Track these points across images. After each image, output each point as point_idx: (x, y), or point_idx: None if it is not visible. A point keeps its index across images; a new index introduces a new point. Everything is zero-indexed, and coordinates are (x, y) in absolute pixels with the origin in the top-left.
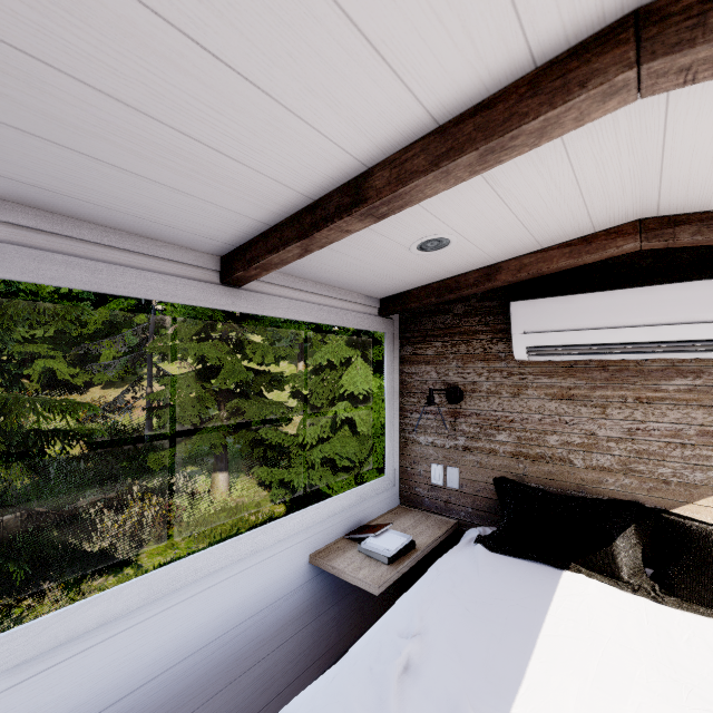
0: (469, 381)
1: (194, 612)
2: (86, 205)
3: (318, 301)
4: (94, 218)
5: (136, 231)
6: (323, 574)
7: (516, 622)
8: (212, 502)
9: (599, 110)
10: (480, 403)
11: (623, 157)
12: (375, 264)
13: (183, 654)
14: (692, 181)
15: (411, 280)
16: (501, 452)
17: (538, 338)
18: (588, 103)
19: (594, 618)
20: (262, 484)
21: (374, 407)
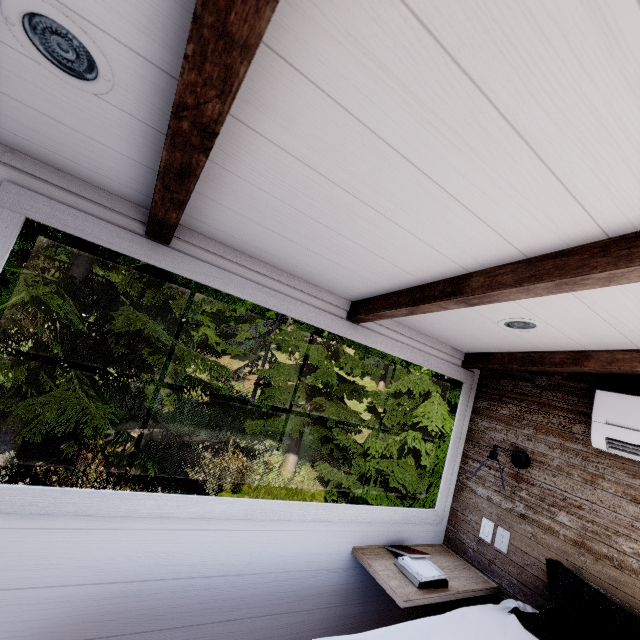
0: (539, 451)
1: (267, 542)
2: (290, 265)
3: (411, 344)
4: (290, 271)
5: (309, 280)
6: (359, 569)
7: None
8: (278, 477)
9: None
10: (546, 477)
11: None
12: (465, 328)
13: (252, 569)
14: None
15: (497, 345)
16: (561, 535)
17: (621, 432)
18: None
19: None
20: (321, 478)
21: (442, 446)
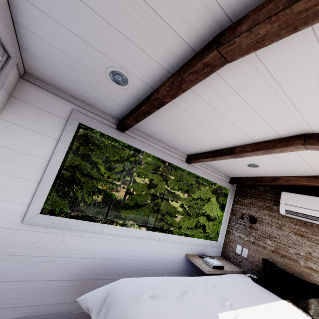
0: (260, 217)
1: (154, 249)
2: (166, 140)
3: (209, 172)
4: (166, 143)
5: (172, 146)
6: (188, 263)
7: (255, 298)
8: None
9: (297, 150)
10: (263, 226)
11: (318, 157)
12: (232, 166)
13: (148, 259)
14: None
15: (244, 174)
16: (268, 249)
17: (290, 207)
18: (293, 148)
19: (288, 313)
20: None
21: (216, 223)
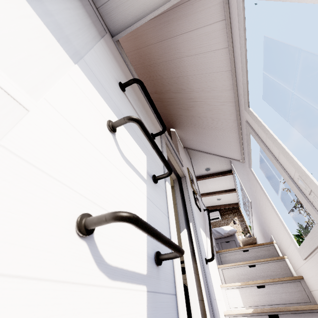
0: None
1: None
2: None
3: None
4: None
5: None
6: None
7: None
8: None
9: None
10: None
11: None
12: None
13: None
14: (204, 203)
15: None
16: None
17: None
18: None
19: None
20: None
21: None
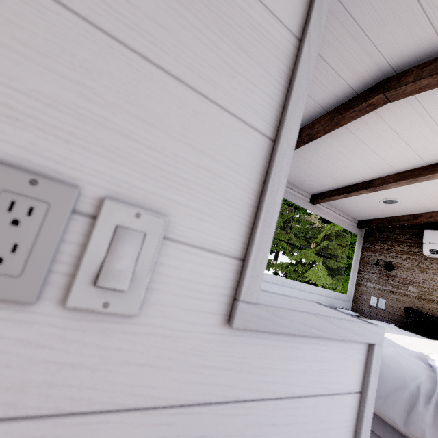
0: (398, 262)
1: None
2: (293, 179)
3: (334, 215)
4: (290, 181)
5: (296, 185)
6: None
7: (404, 333)
8: None
9: None
10: (402, 273)
11: None
12: (363, 205)
13: None
14: None
15: (376, 214)
16: (410, 296)
17: (436, 246)
18: None
19: None
20: None
21: None
